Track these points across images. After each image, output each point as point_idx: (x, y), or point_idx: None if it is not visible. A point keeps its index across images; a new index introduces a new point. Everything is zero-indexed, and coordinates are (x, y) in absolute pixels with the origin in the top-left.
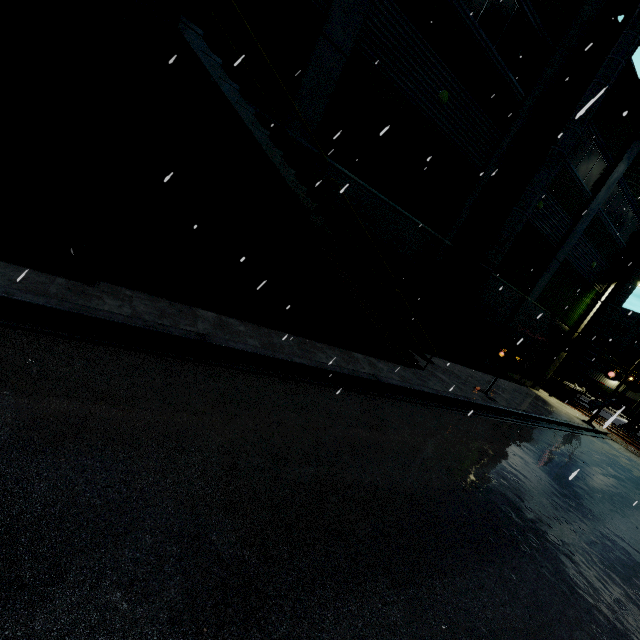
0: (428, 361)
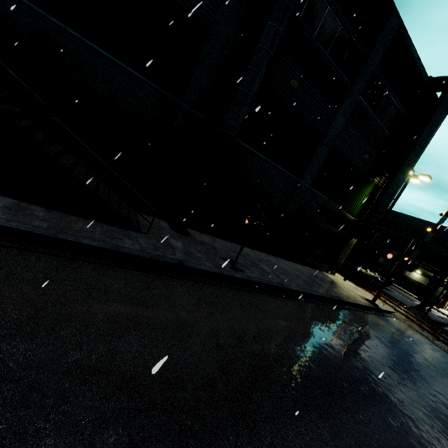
0: (150, 223)
